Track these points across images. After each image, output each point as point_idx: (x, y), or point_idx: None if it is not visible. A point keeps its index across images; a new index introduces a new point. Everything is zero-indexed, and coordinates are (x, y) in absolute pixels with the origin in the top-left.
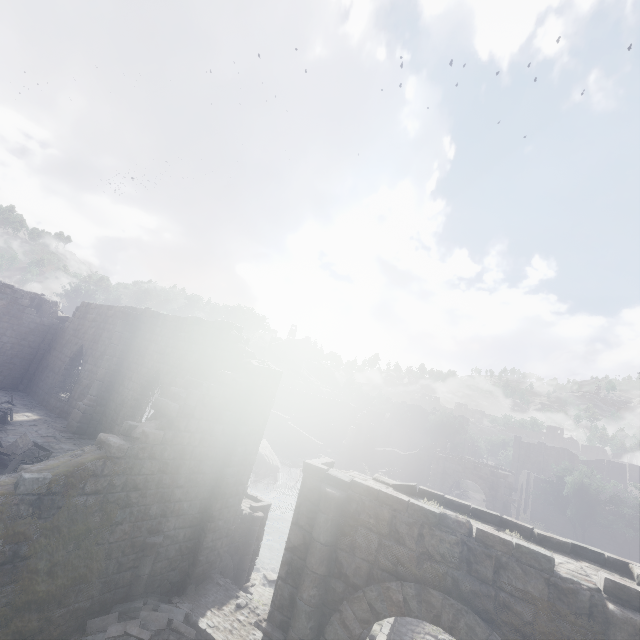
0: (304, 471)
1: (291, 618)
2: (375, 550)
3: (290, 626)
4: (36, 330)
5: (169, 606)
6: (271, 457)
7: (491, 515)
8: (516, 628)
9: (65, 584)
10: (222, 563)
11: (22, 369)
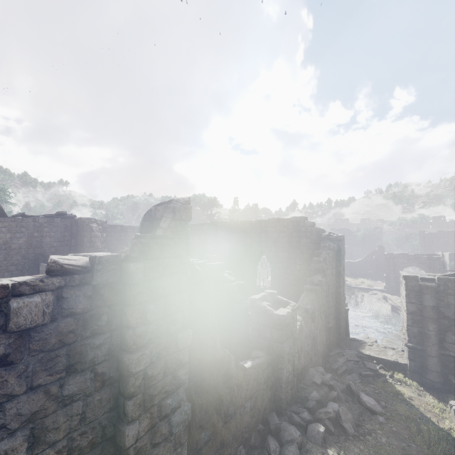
0: (405, 279)
1: (424, 339)
2: None
3: (425, 342)
4: None
5: (348, 350)
6: None
7: None
8: None
9: (321, 346)
10: (345, 332)
11: None
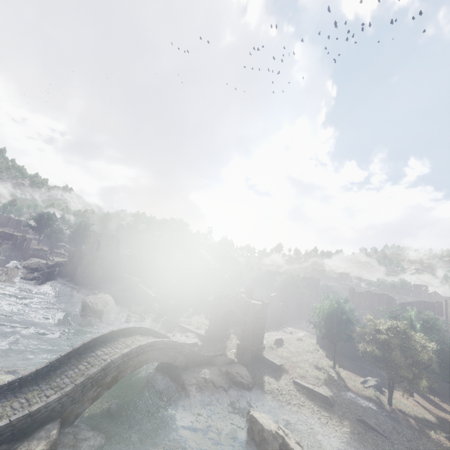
0: None
1: None
2: None
3: None
4: None
5: None
6: (98, 304)
7: None
8: None
9: None
10: None
11: None
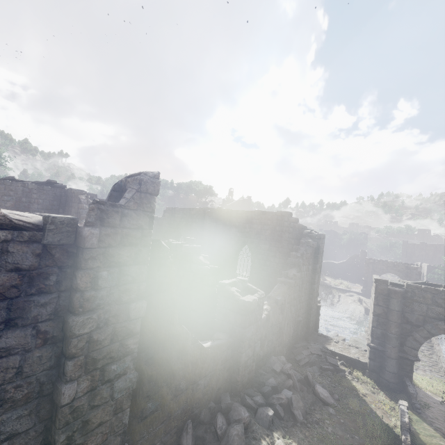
0: (375, 282)
1: (386, 341)
2: (425, 311)
3: (386, 344)
4: None
5: (313, 344)
6: None
7: None
8: None
9: (287, 337)
10: (314, 327)
11: None
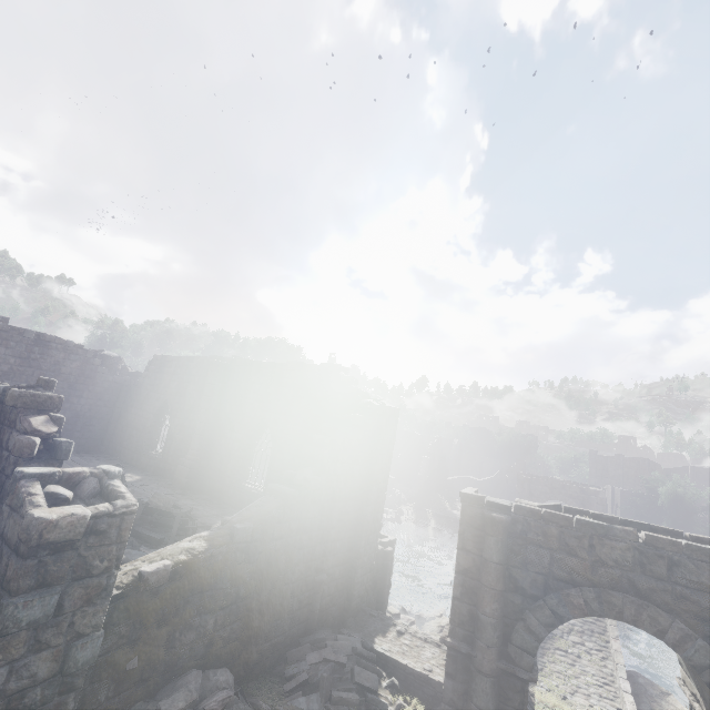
0: (462, 501)
1: (475, 631)
2: (548, 563)
3: (476, 638)
4: (109, 389)
5: (345, 636)
6: None
7: (640, 524)
8: (695, 614)
9: (269, 620)
10: (368, 597)
11: (101, 430)
